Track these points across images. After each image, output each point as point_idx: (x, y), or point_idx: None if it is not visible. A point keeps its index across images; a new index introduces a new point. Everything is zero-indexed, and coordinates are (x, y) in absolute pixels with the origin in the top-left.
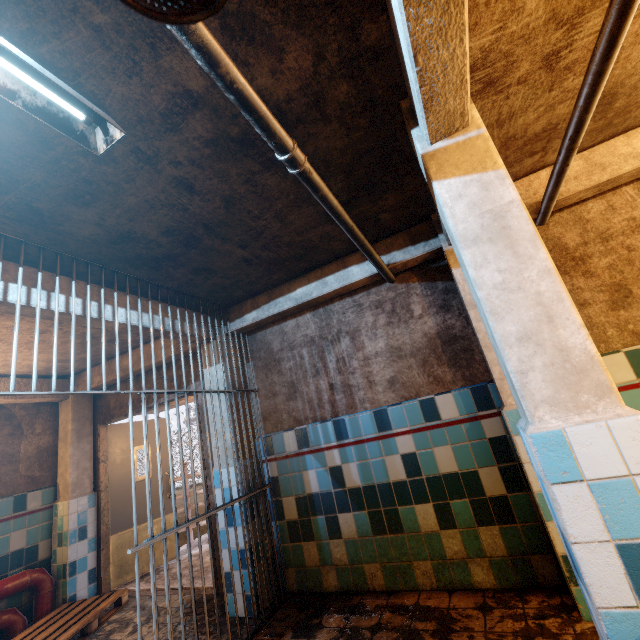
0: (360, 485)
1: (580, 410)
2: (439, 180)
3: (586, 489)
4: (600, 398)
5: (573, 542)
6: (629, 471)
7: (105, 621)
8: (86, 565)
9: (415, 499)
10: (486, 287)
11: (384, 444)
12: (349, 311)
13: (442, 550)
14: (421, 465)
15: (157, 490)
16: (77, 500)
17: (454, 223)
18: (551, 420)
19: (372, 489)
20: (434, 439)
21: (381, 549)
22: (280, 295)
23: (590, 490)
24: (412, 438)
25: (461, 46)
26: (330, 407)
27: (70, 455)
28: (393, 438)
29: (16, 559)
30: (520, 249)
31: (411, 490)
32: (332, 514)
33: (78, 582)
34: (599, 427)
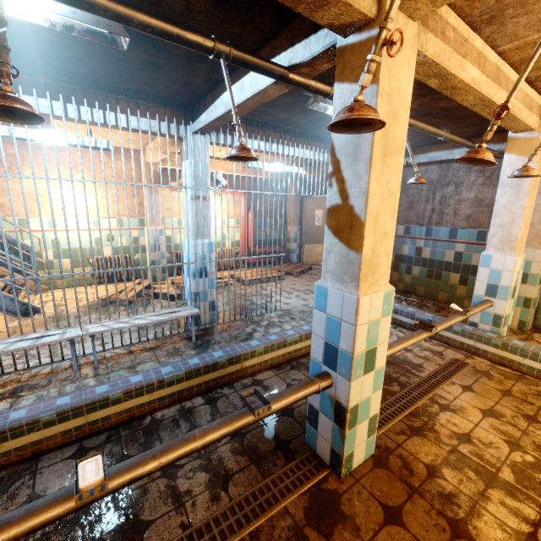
0: (428, 258)
1: (502, 251)
2: (508, 153)
3: (488, 270)
4: (510, 250)
5: (477, 280)
6: (503, 269)
7: (307, 271)
8: (296, 252)
9: (452, 270)
10: (498, 205)
11: (448, 244)
12: (461, 170)
13: (455, 292)
14: (463, 258)
15: (323, 232)
16: (294, 227)
17: (502, 175)
18: (492, 251)
19: (433, 261)
20: (476, 249)
21: (427, 283)
22: (421, 153)
23: (489, 270)
24: (465, 246)
25: (523, 123)
26: (427, 220)
27: (292, 207)
28: (455, 243)
29: (274, 242)
30: (519, 195)
31: (452, 267)
32: (410, 265)
33: (293, 257)
34: (503, 257)
